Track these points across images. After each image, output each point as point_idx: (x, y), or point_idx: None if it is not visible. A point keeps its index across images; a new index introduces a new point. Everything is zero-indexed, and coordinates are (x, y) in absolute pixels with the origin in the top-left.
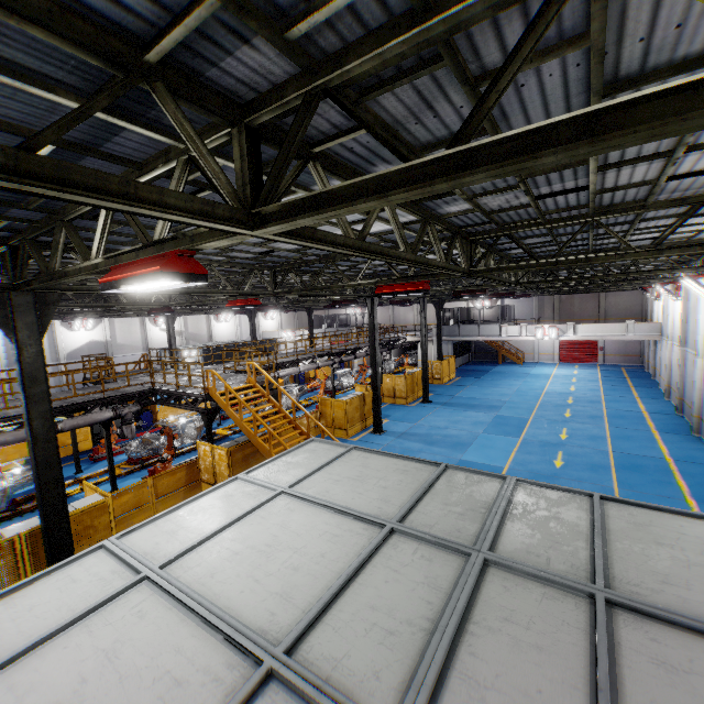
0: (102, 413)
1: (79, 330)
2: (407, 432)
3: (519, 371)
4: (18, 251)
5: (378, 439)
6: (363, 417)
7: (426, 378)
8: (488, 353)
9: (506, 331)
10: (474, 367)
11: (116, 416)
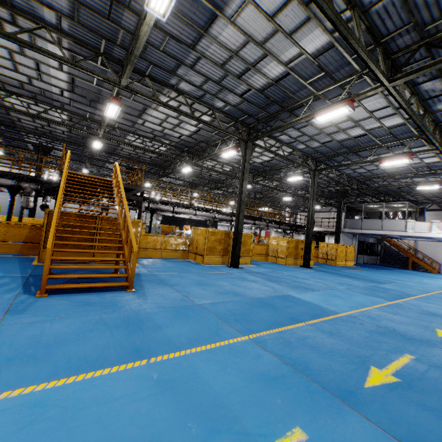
0: (8, 179)
1: None
2: (260, 272)
3: (429, 275)
4: None
5: (227, 269)
6: (227, 253)
7: (308, 244)
8: (398, 260)
9: (412, 227)
10: (378, 266)
11: (17, 185)
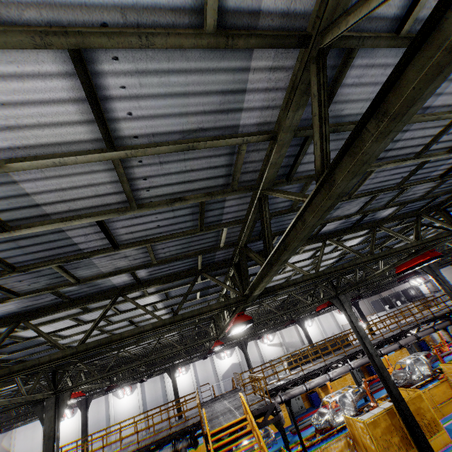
0: (166, 448)
1: (225, 358)
2: None
3: None
4: (55, 373)
5: None
6: (409, 442)
7: None
8: None
9: None
10: None
11: (174, 450)
